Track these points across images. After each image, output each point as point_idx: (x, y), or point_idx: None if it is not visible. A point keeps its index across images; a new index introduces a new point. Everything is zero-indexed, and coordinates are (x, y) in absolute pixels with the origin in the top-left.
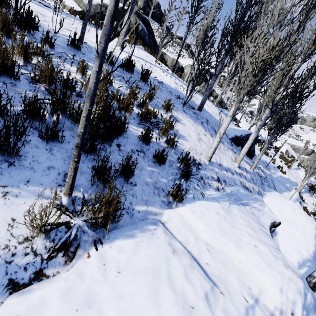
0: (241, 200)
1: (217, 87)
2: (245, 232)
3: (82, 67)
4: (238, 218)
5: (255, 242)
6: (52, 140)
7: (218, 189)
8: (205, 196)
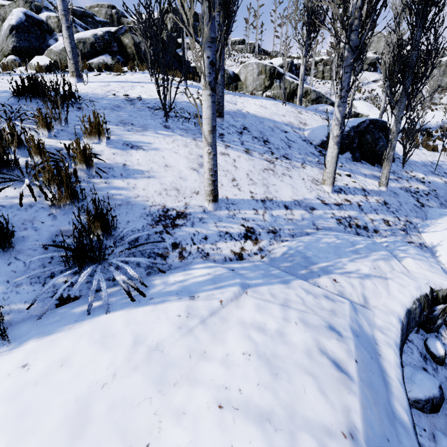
0: (312, 264)
1: (317, 81)
2: (207, 396)
3: None
4: (230, 336)
5: (216, 442)
6: None
7: (239, 257)
8: (142, 294)
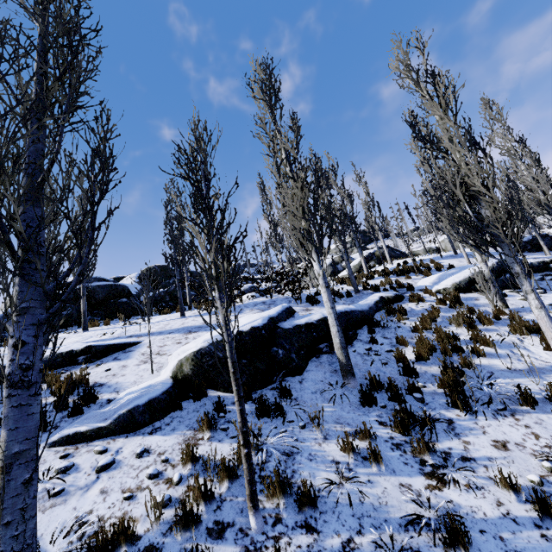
0: None
1: None
2: None
3: (397, 267)
4: None
5: None
6: (408, 273)
7: None
8: None
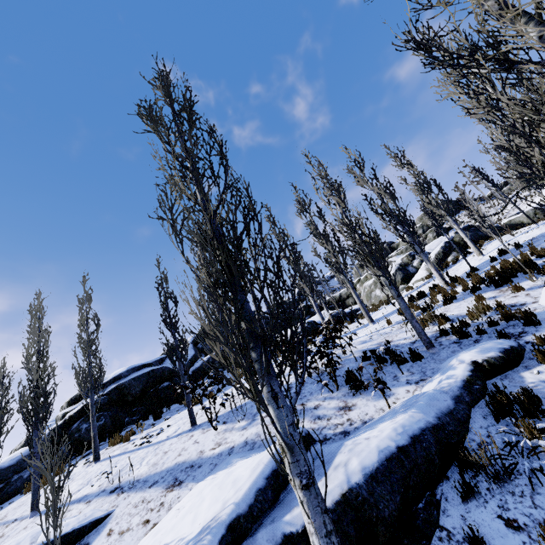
0: None
1: None
2: None
3: (491, 267)
4: None
5: None
6: (514, 277)
7: None
8: None
